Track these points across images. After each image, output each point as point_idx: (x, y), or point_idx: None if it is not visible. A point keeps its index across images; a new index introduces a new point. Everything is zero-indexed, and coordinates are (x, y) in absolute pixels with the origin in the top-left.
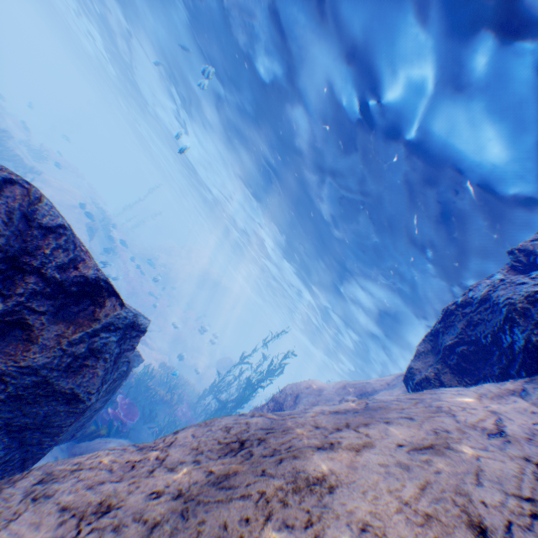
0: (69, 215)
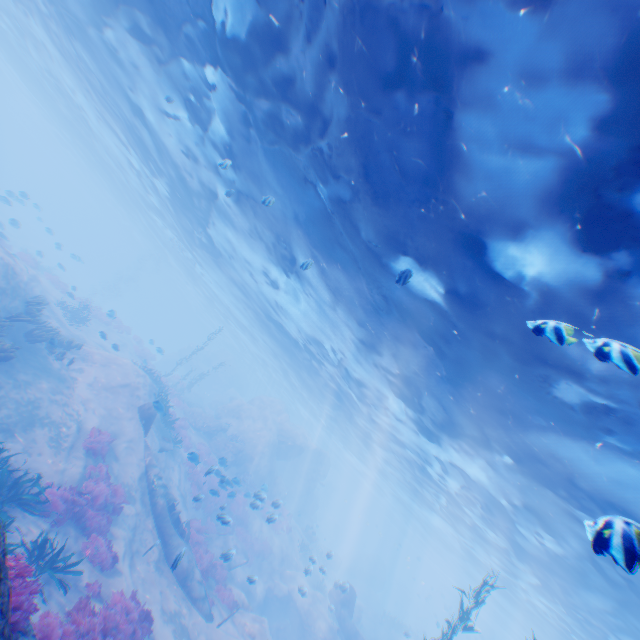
0: (117, 402)
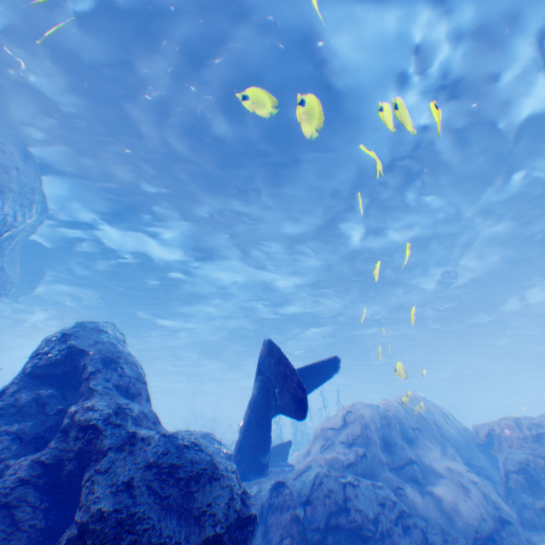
0: None
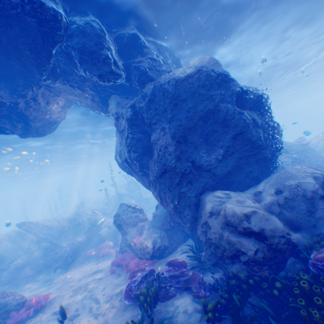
0: None
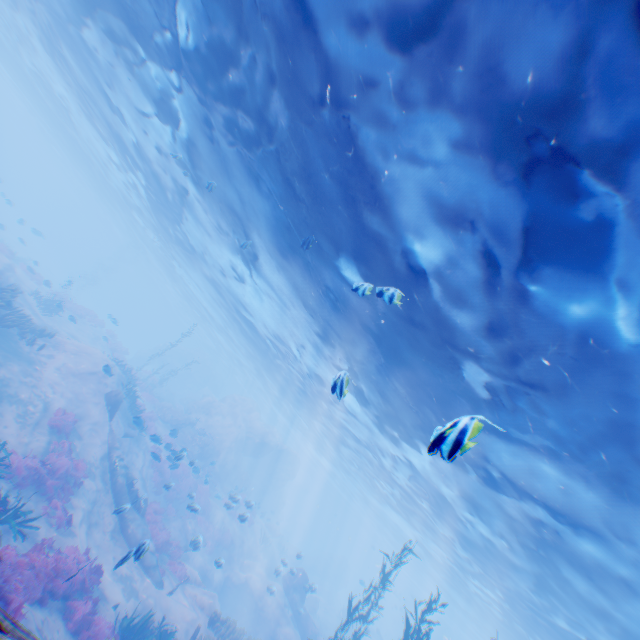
0: (85, 387)
